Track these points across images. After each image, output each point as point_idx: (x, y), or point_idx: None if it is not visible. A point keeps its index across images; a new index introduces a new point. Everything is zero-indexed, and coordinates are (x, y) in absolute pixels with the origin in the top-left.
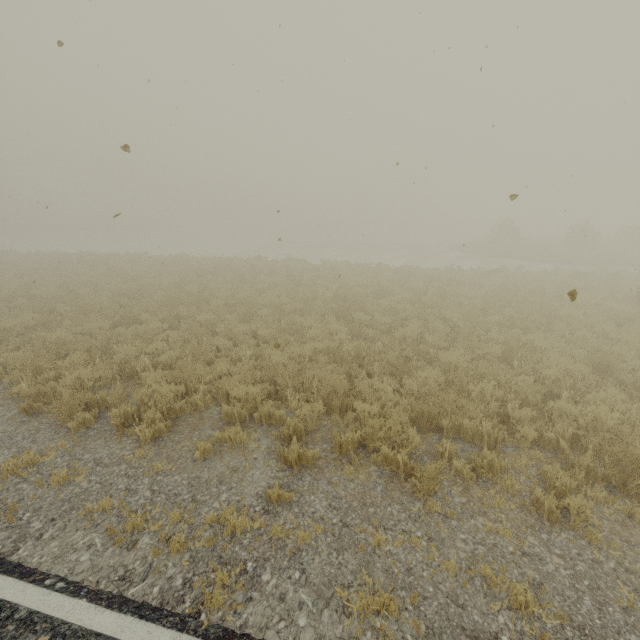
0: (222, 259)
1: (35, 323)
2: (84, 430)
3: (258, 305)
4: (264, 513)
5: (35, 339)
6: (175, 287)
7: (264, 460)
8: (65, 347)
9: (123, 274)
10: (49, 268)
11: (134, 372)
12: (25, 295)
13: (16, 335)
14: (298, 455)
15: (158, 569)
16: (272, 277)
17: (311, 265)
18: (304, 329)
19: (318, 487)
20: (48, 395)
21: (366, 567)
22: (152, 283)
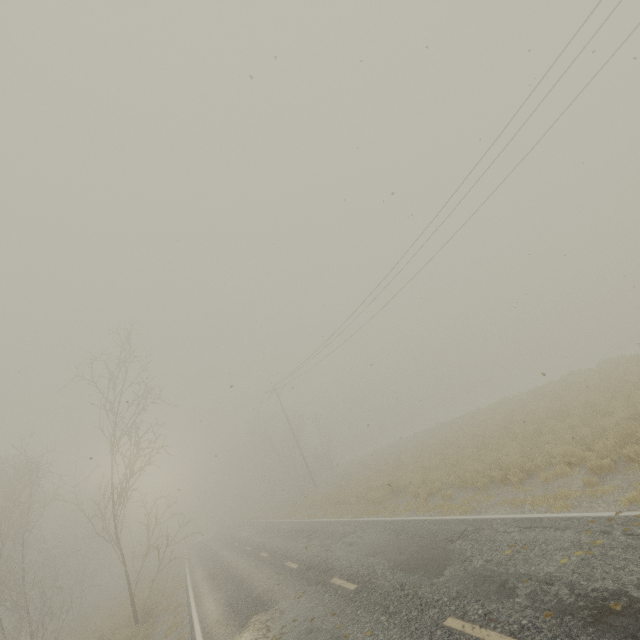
0: (537, 388)
1: (439, 460)
2: (486, 488)
3: (573, 408)
4: (583, 490)
5: (444, 464)
6: (506, 420)
7: (582, 476)
8: (460, 462)
9: (469, 425)
10: (426, 438)
11: (500, 466)
12: (425, 452)
13: (434, 468)
14: (599, 467)
15: (533, 507)
16: (583, 384)
17: (627, 358)
18: (614, 411)
19: (615, 478)
20: (464, 480)
21: (639, 494)
22: (490, 423)
